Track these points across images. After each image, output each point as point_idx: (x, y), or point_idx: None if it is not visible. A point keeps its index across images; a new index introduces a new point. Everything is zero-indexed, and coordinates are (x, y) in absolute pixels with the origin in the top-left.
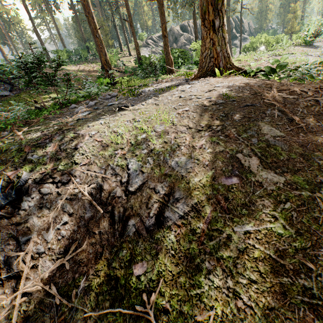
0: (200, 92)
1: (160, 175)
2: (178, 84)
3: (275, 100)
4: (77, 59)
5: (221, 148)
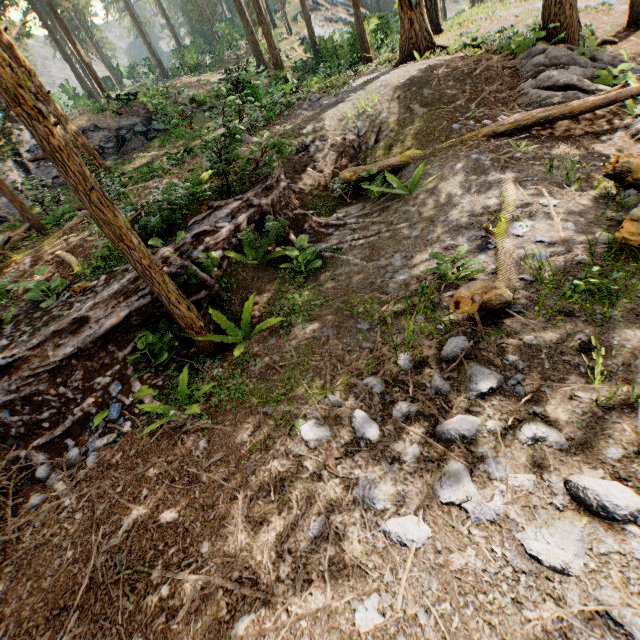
0: (397, 78)
1: (374, 125)
2: (379, 75)
3: (437, 74)
4: (209, 62)
5: (403, 104)
